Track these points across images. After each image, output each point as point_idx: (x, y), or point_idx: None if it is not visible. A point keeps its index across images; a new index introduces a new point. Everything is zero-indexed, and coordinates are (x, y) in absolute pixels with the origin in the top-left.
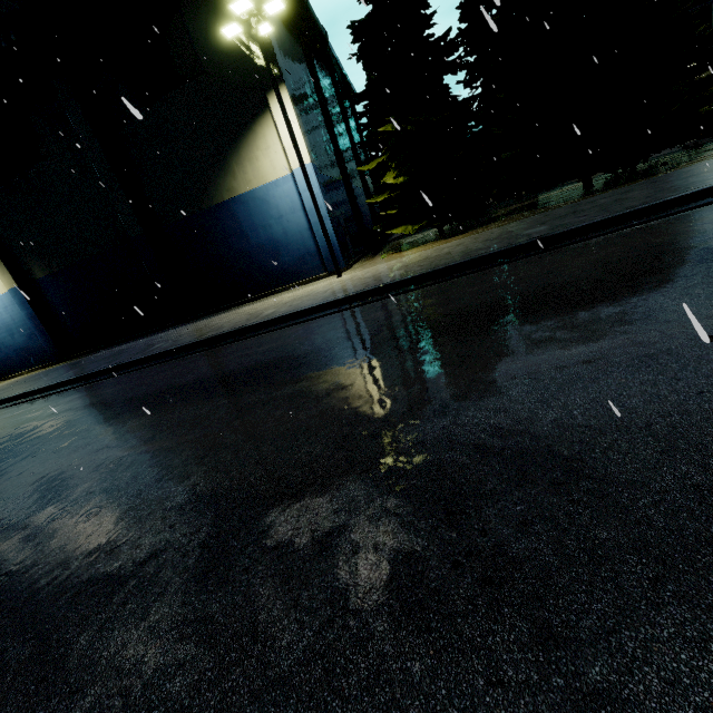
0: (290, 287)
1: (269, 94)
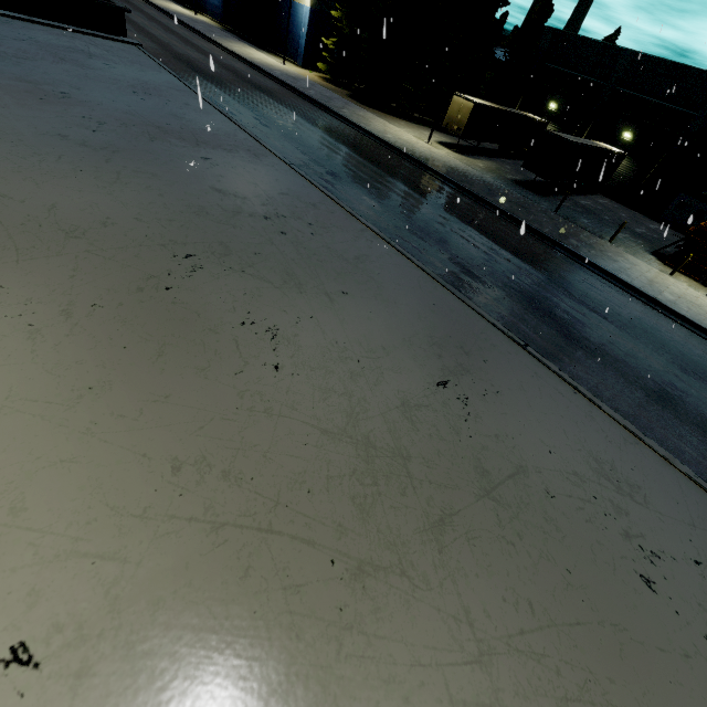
0: (286, 60)
1: None
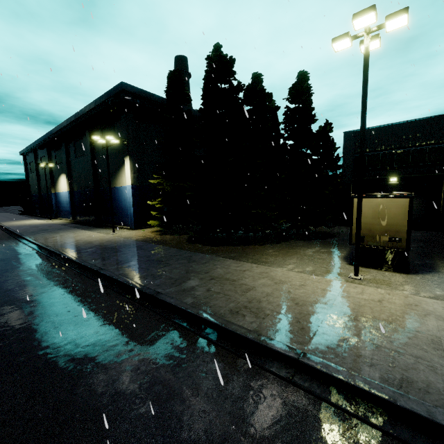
0: (120, 227)
1: (125, 157)
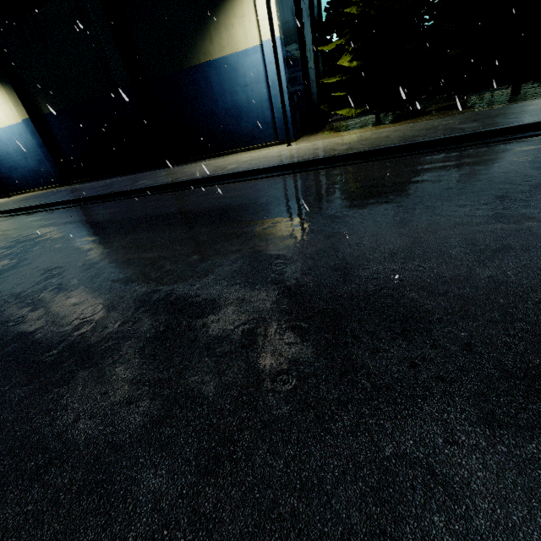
0: (246, 150)
1: None
